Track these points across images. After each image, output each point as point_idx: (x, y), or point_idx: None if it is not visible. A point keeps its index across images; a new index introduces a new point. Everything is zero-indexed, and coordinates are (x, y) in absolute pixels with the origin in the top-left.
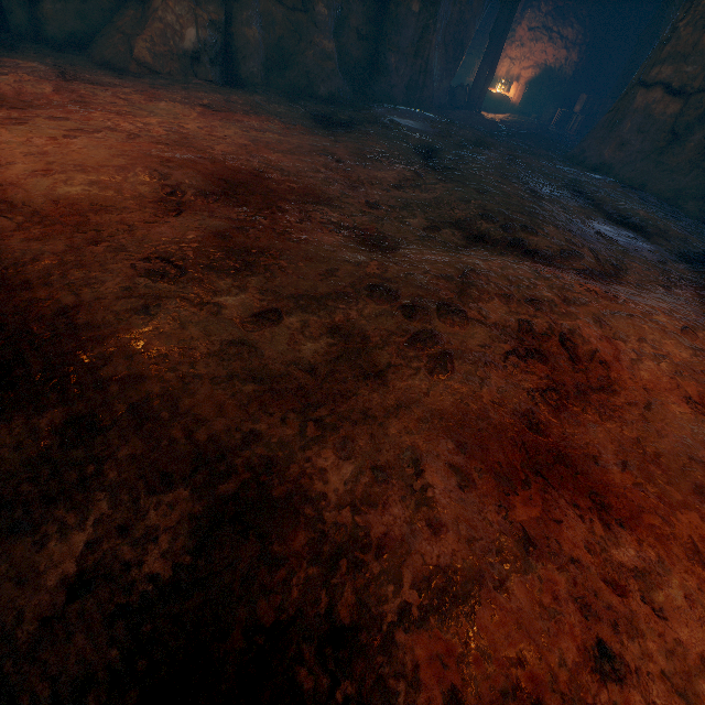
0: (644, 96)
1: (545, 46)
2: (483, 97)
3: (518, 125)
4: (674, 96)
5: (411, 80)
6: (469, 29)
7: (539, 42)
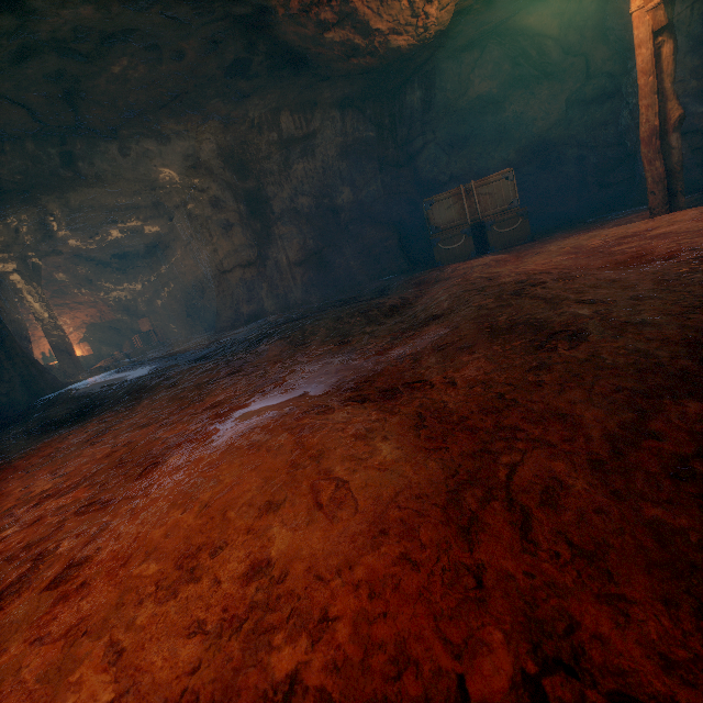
0: (234, 276)
1: (72, 314)
2: (77, 360)
3: (127, 357)
4: (249, 267)
5: (23, 377)
6: (22, 323)
7: (63, 315)
